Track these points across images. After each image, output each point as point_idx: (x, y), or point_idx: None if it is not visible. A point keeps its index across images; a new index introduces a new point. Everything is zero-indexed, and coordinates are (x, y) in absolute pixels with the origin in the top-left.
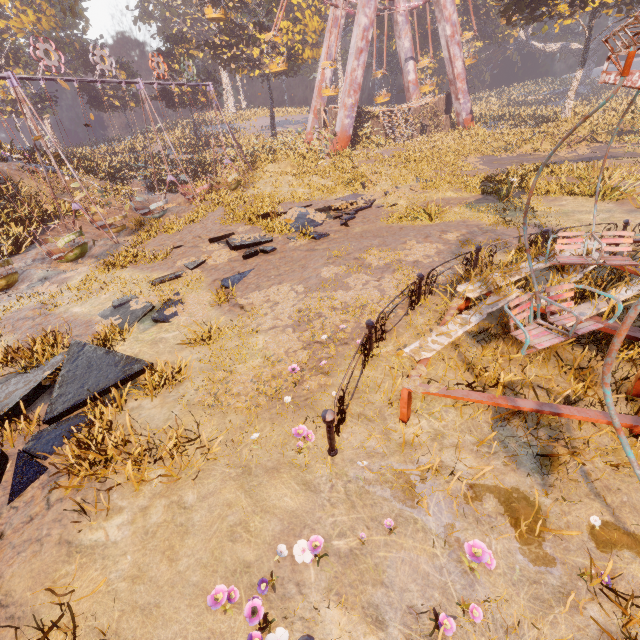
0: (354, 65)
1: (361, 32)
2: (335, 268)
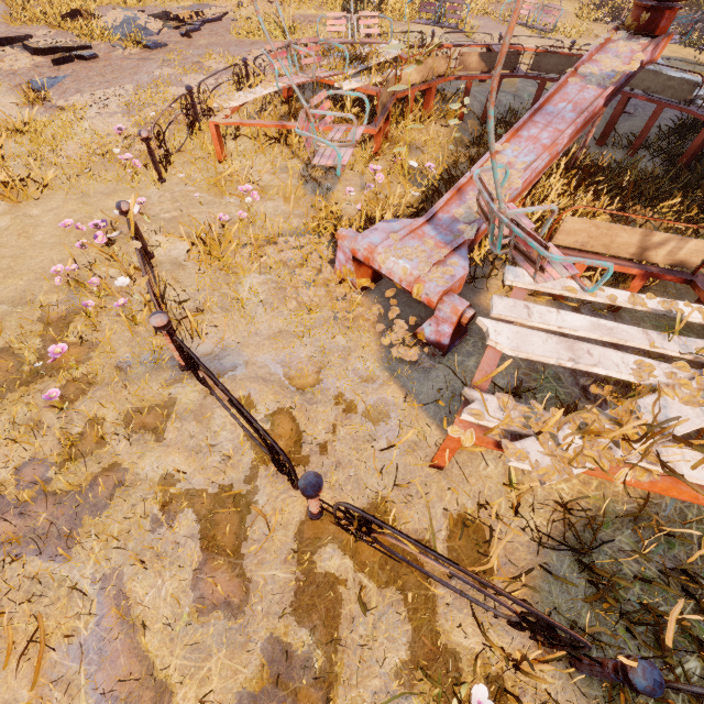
0: None
1: None
2: (169, 69)
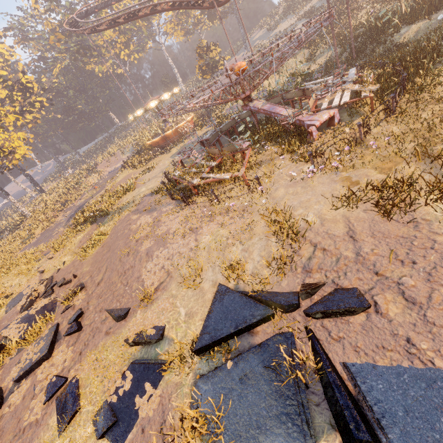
0: None
1: None
2: (145, 243)
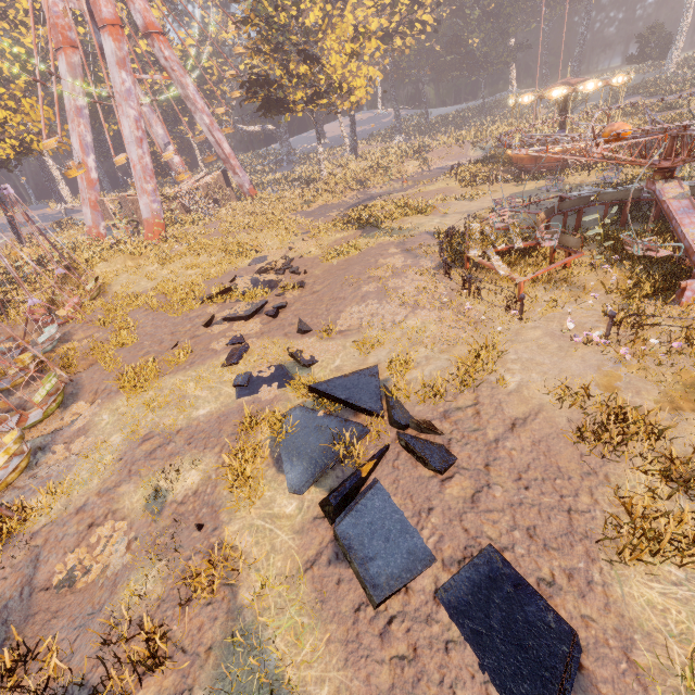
0: (139, 153)
1: (134, 123)
2: (371, 285)
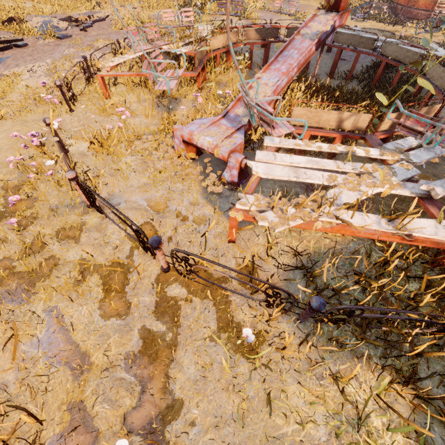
0: None
1: None
2: (73, 49)
